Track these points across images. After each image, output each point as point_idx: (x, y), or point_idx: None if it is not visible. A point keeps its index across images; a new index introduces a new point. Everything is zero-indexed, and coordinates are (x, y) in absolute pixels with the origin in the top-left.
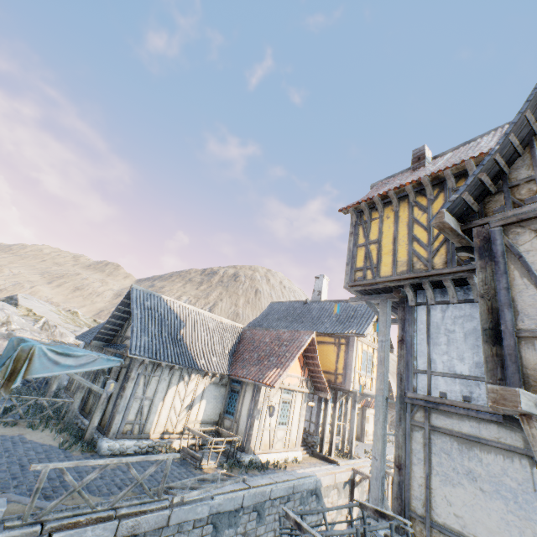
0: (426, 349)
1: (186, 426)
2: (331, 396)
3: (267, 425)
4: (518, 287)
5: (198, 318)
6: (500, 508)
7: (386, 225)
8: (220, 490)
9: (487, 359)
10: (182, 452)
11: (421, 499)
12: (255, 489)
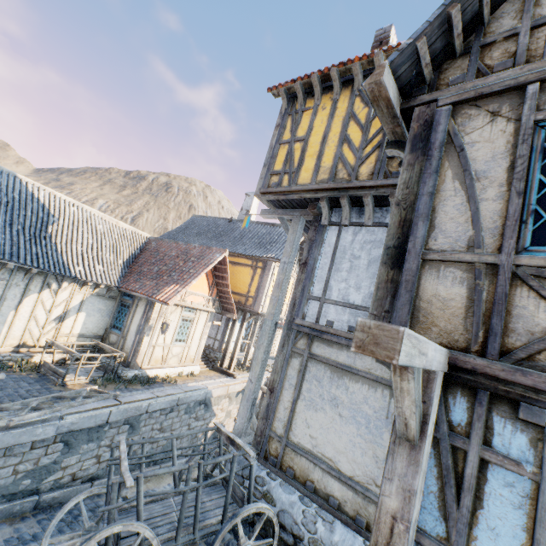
0: (327, 275)
1: (50, 340)
2: (241, 317)
3: (160, 342)
4: (445, 193)
5: (81, 216)
6: (352, 432)
7: (319, 118)
8: (76, 409)
9: (379, 285)
10: (43, 368)
11: (284, 421)
12: (127, 405)
